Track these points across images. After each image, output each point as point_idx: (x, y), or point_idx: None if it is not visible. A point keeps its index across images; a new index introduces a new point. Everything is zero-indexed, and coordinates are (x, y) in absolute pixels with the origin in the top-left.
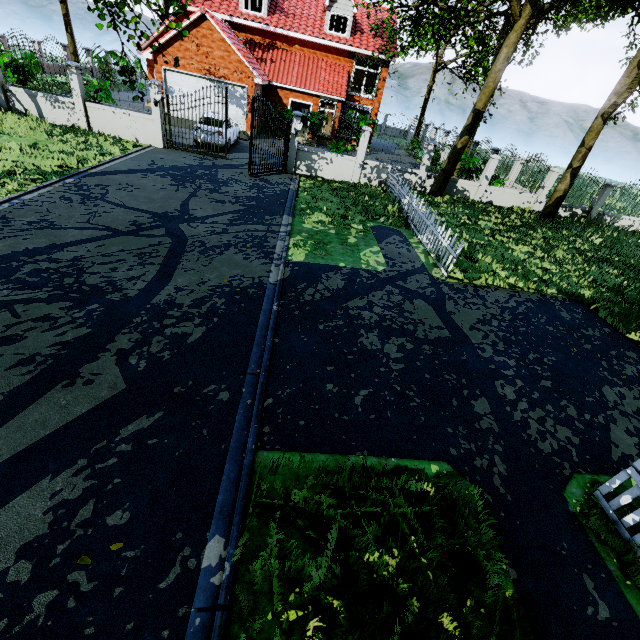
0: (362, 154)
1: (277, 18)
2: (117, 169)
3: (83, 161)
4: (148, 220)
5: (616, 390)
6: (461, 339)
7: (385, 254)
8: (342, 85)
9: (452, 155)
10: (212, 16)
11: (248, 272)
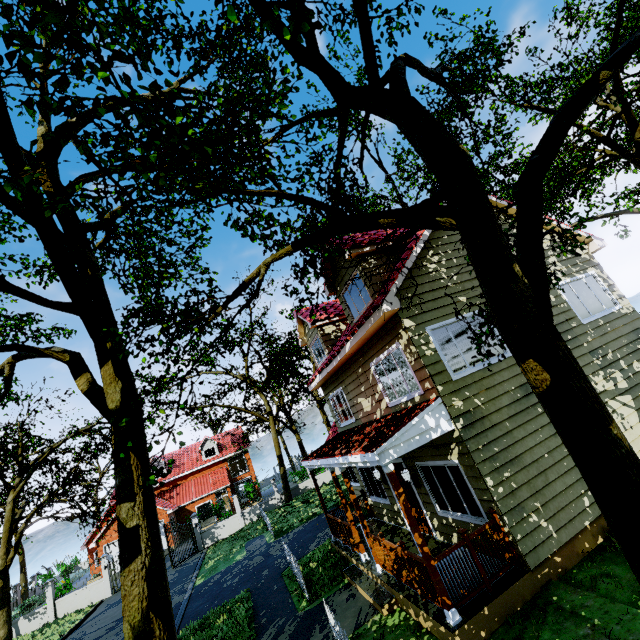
0: (239, 509)
1: (174, 471)
2: (86, 622)
3: (63, 632)
4: (115, 623)
5: (323, 531)
6: (269, 557)
7: (247, 550)
8: (225, 478)
9: (282, 478)
10: None
11: (173, 603)
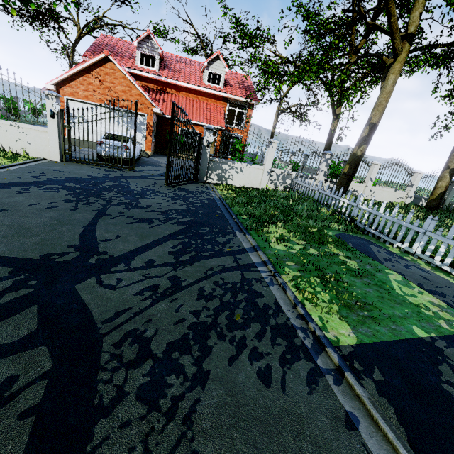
0: (270, 163)
1: (167, 72)
2: None
3: None
4: None
5: None
6: None
7: (419, 284)
8: (221, 119)
9: (353, 161)
10: (115, 58)
11: None
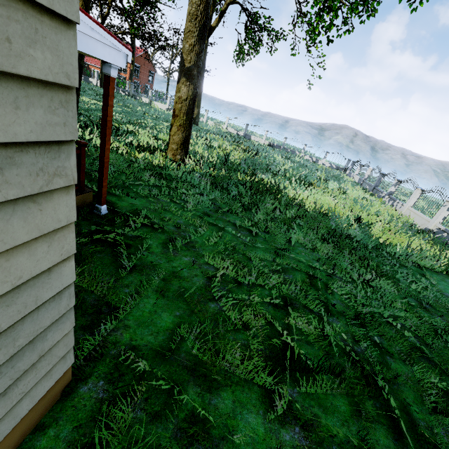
0: None
1: None
2: None
3: None
4: None
5: None
6: None
7: None
8: None
9: None
10: None
11: None
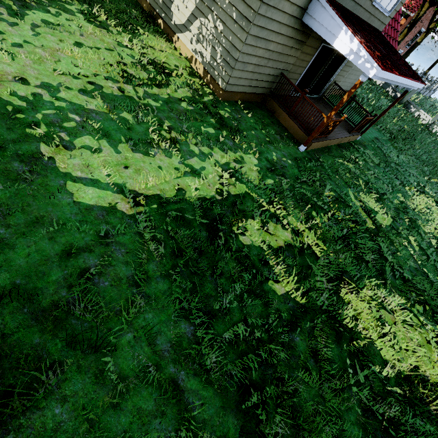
0: None
1: None
2: None
3: None
4: None
5: None
6: None
7: None
8: None
9: None
10: None
11: None
